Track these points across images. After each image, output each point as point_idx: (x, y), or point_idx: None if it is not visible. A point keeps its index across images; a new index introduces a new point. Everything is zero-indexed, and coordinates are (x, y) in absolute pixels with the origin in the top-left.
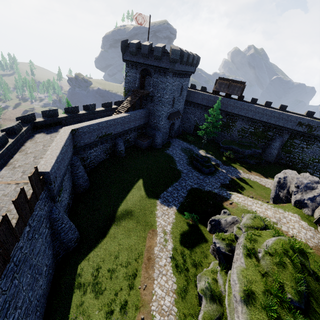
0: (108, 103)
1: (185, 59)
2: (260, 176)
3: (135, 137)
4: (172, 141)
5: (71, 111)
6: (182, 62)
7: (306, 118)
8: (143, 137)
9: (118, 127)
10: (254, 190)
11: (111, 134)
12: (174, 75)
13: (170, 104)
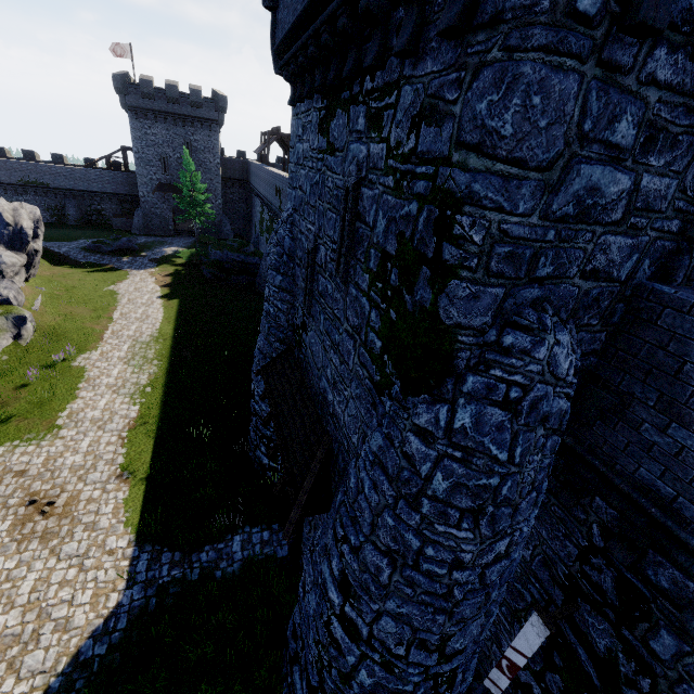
0: (88, 160)
1: (150, 90)
2: (162, 282)
3: (118, 213)
4: (178, 237)
5: (24, 155)
6: (144, 95)
7: (278, 173)
8: (127, 216)
9: (61, 180)
10: (80, 273)
11: (49, 185)
12: (142, 116)
13: (155, 165)
